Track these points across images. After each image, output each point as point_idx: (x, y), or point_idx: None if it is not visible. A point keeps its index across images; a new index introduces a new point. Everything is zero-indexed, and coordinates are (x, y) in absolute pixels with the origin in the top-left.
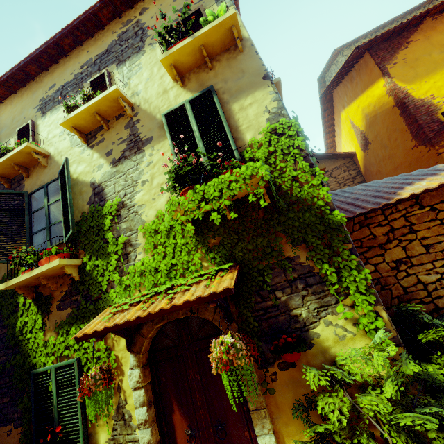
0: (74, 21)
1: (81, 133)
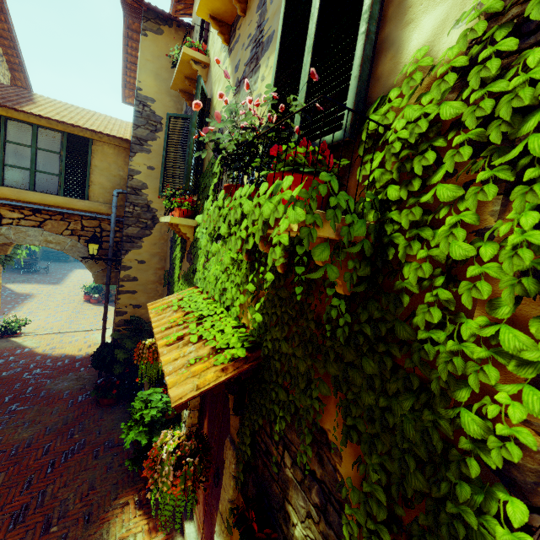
0: None
1: (223, 25)
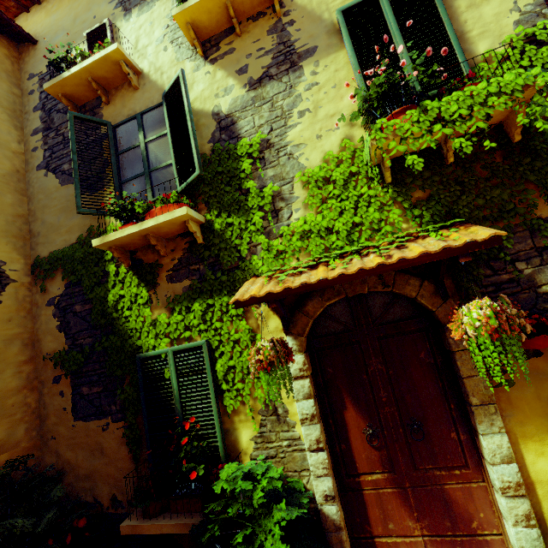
0: None
1: (197, 38)
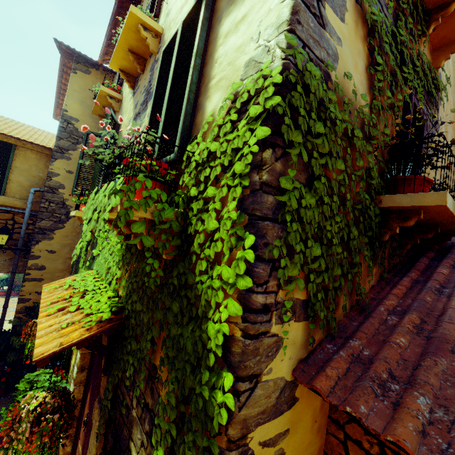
0: None
1: (130, 76)
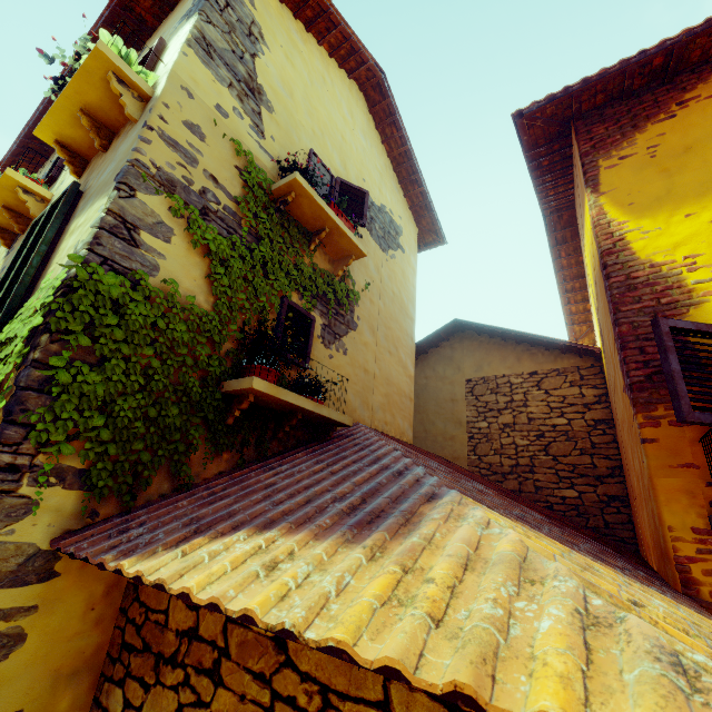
0: (65, 73)
1: (7, 232)
